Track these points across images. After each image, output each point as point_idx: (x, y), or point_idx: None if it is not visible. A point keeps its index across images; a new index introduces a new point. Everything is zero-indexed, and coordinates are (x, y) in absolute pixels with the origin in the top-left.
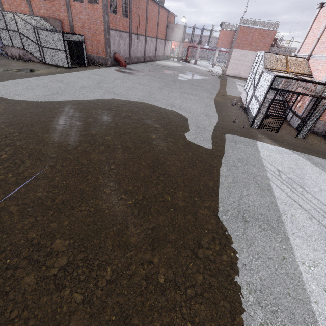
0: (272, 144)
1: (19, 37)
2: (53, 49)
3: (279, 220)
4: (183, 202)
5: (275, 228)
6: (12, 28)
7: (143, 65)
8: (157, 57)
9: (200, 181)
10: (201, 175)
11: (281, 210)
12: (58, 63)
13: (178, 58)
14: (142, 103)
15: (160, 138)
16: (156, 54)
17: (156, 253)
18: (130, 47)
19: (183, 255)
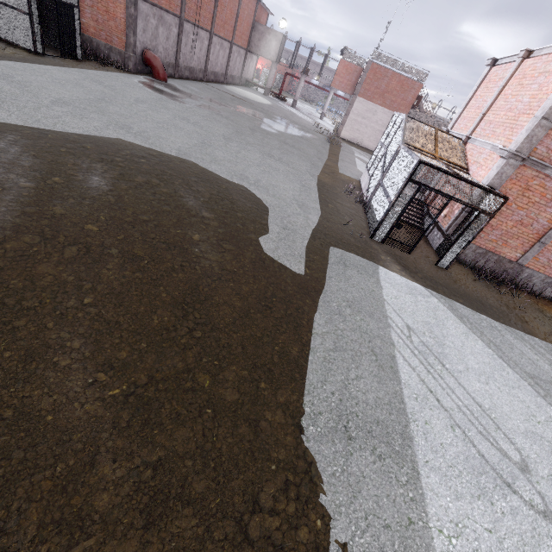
0: (401, 274)
1: None
2: None
3: (405, 434)
4: (235, 393)
5: (399, 453)
6: None
7: (200, 86)
8: (229, 78)
9: (276, 343)
10: (279, 331)
11: (410, 410)
12: (10, 36)
13: (266, 89)
14: (184, 160)
15: (209, 241)
16: (228, 72)
17: (152, 537)
18: (178, 45)
19: (215, 538)
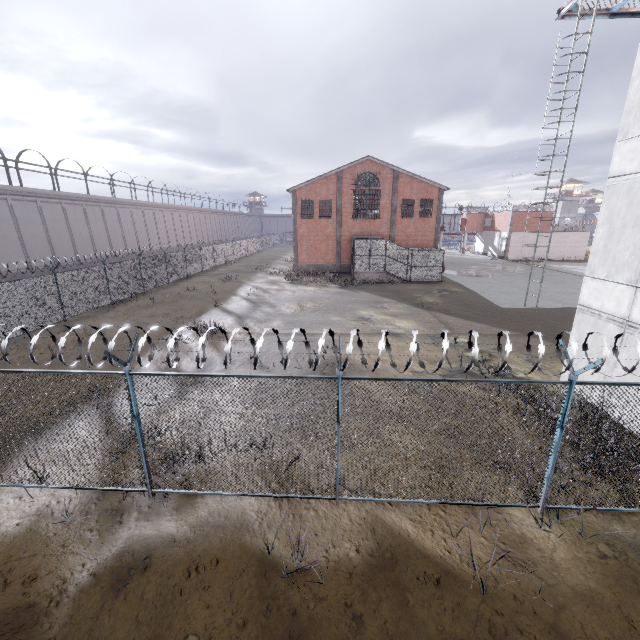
0: None
1: (382, 261)
2: (426, 267)
3: None
4: None
5: None
6: (378, 253)
7: None
8: None
9: None
10: None
11: None
12: (427, 279)
13: None
14: None
15: None
16: None
17: None
18: None
19: None
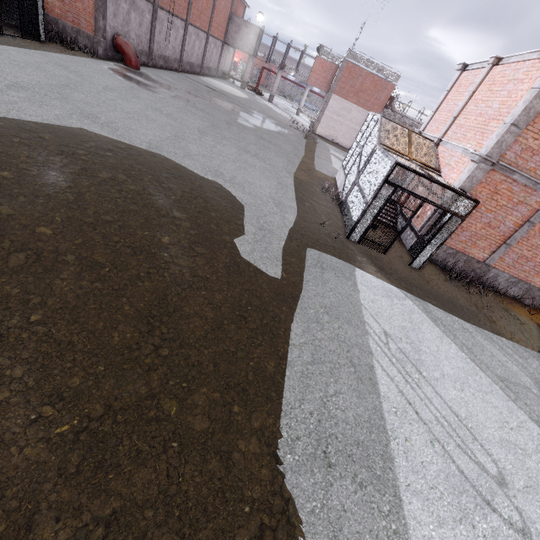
0: (377, 276)
1: None
2: None
3: (386, 455)
4: (206, 420)
5: (380, 478)
6: None
7: (175, 76)
8: (205, 69)
9: (251, 358)
10: (254, 344)
11: (390, 427)
12: None
13: (243, 82)
14: (156, 154)
15: (180, 245)
16: (204, 63)
17: None
18: (151, 32)
19: None
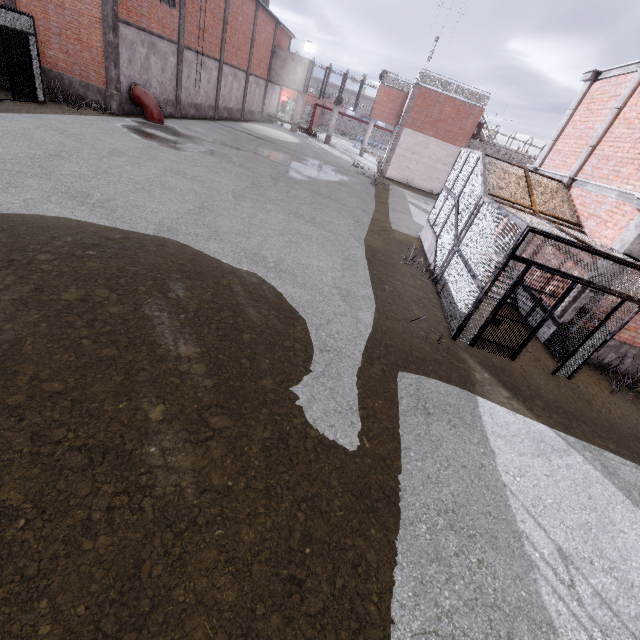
0: (512, 408)
1: None
2: None
3: None
4: None
5: None
6: None
7: (209, 126)
8: (247, 114)
9: None
10: None
11: None
12: None
13: (293, 124)
14: (166, 242)
15: (183, 418)
16: (245, 107)
17: None
18: (178, 78)
19: None
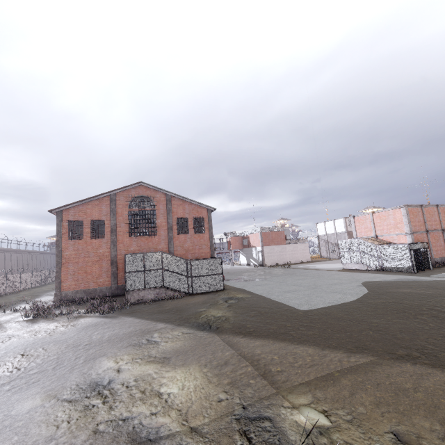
0: (443, 273)
1: (160, 275)
2: (207, 275)
3: None
4: None
5: None
6: (154, 267)
7: None
8: None
9: None
10: None
11: None
12: (210, 288)
13: None
14: (365, 281)
15: (442, 281)
16: None
17: None
18: None
19: None
